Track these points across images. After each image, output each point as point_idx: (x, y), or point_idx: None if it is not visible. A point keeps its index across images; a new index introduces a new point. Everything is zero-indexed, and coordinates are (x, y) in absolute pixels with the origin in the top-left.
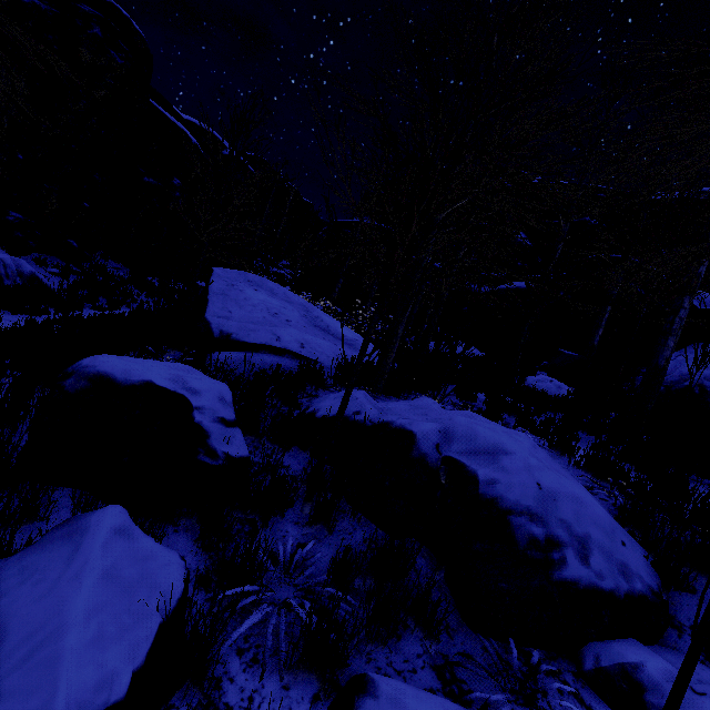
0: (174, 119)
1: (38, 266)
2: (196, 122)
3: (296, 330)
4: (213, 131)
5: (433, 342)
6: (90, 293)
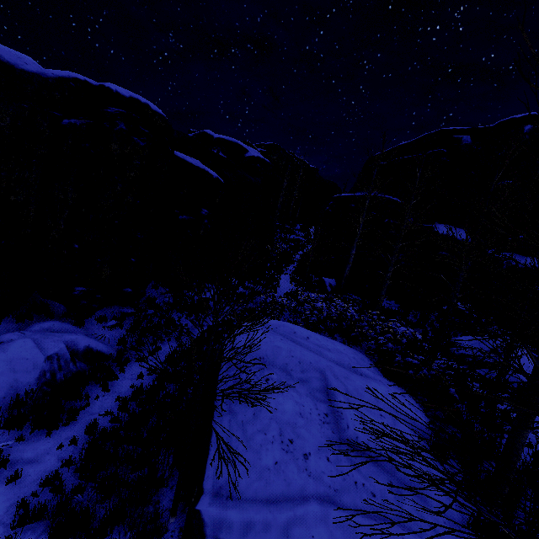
0: (197, 163)
1: (99, 324)
2: (225, 138)
3: (318, 484)
4: (237, 141)
5: (465, 339)
6: (137, 339)
